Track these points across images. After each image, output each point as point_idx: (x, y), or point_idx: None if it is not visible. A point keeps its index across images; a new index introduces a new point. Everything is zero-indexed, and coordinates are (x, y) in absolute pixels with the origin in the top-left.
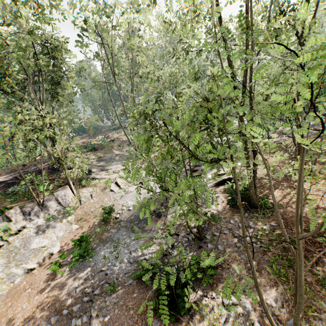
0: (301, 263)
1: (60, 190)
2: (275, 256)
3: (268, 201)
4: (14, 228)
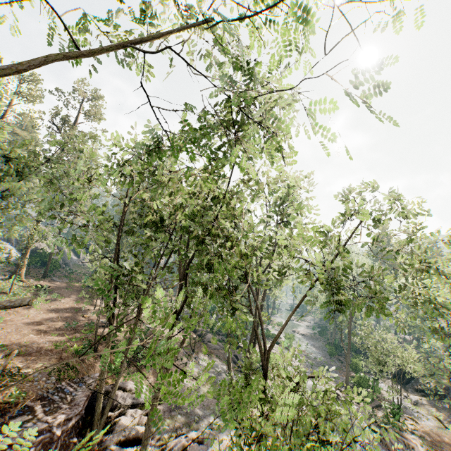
0: None
1: None
2: None
3: None
4: None
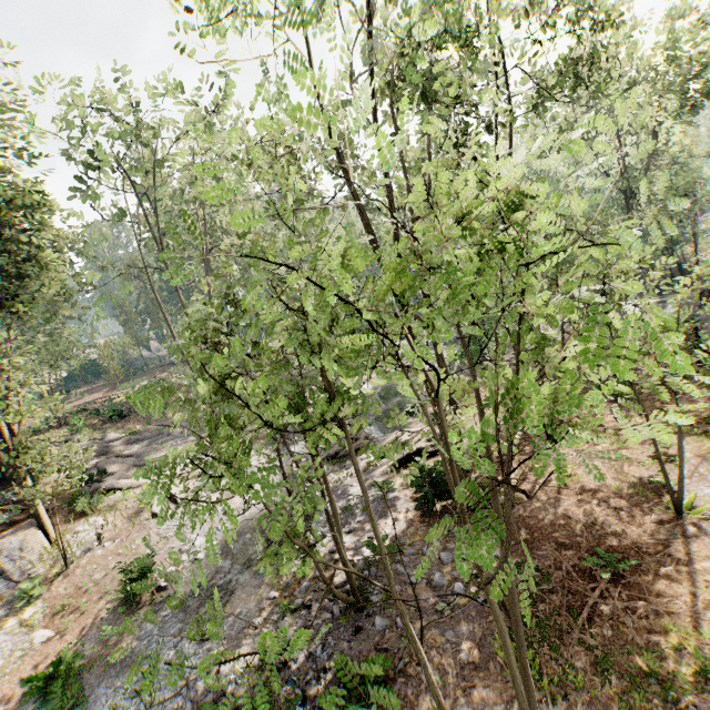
0: (505, 639)
1: (10, 536)
2: None
3: None
4: None
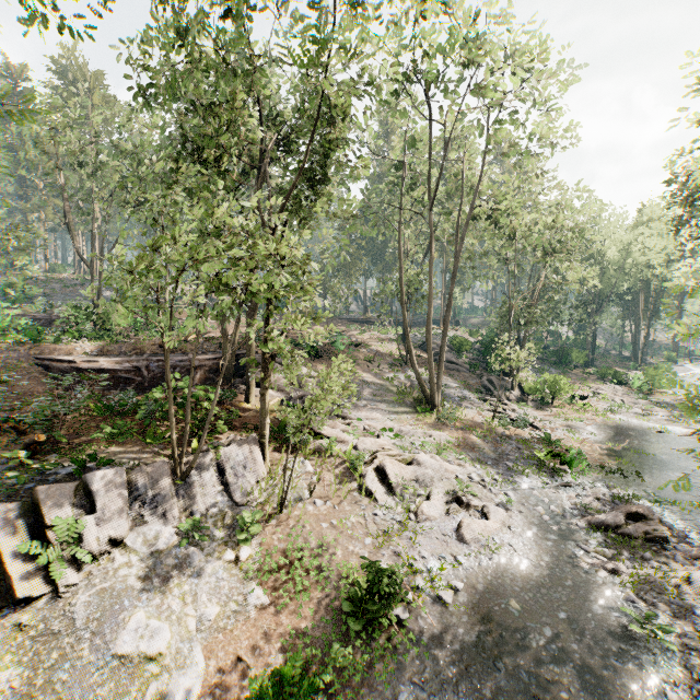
0: None
1: (237, 445)
2: None
3: None
4: (90, 538)
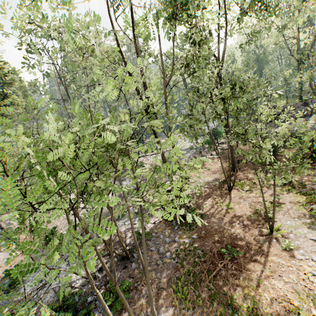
0: (126, 306)
1: (6, 214)
2: (185, 272)
3: (197, 212)
4: None
